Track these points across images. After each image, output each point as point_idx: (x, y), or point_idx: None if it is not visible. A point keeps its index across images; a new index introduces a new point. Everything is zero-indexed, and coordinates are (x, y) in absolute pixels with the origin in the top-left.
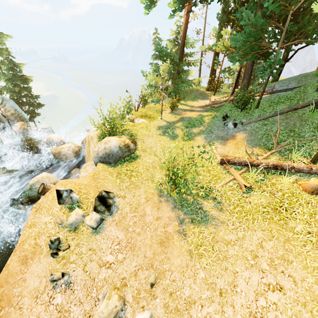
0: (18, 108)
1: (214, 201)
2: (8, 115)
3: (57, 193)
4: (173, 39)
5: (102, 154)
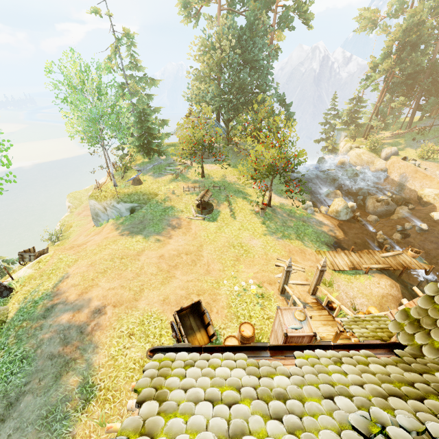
0: None
1: None
2: None
3: (404, 158)
4: (352, 99)
5: (394, 152)
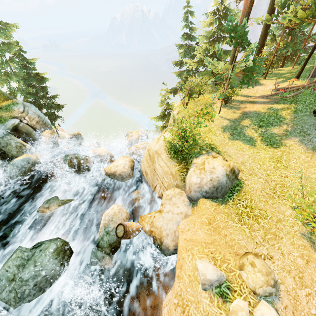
0: (40, 113)
1: None
2: (33, 124)
3: (203, 277)
4: (212, 12)
5: (209, 188)
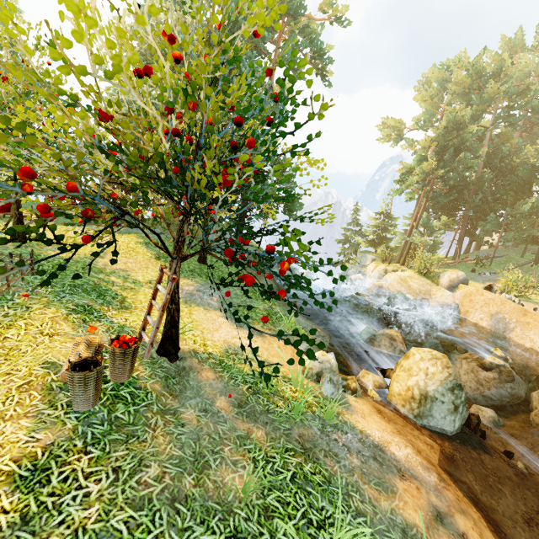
0: None
1: (538, 300)
2: None
3: (490, 286)
4: (379, 213)
5: (463, 278)
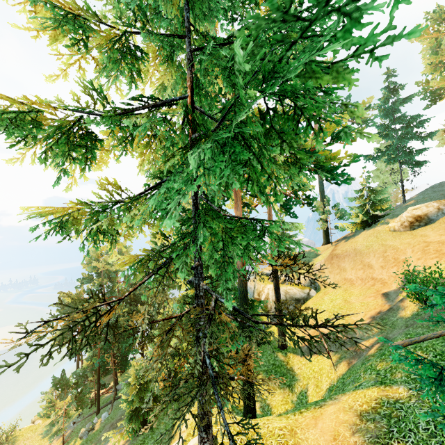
0: None
1: None
2: None
3: None
4: None
5: None
